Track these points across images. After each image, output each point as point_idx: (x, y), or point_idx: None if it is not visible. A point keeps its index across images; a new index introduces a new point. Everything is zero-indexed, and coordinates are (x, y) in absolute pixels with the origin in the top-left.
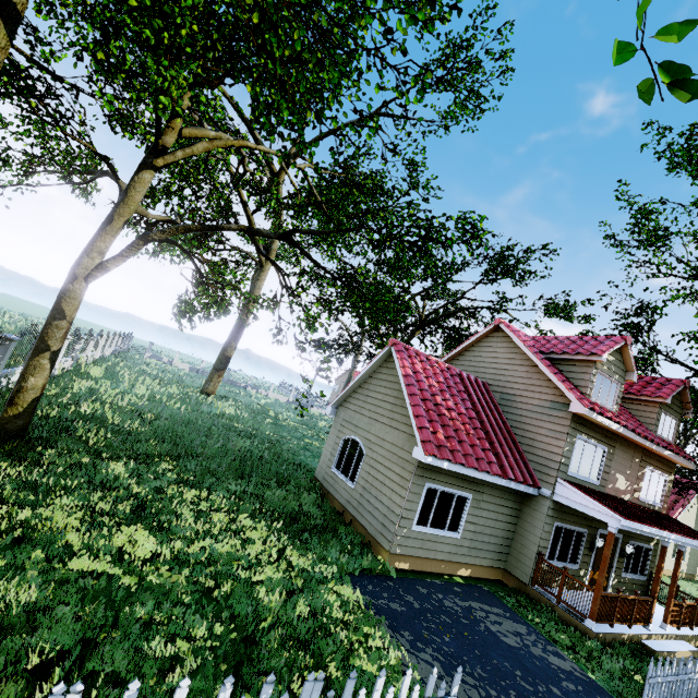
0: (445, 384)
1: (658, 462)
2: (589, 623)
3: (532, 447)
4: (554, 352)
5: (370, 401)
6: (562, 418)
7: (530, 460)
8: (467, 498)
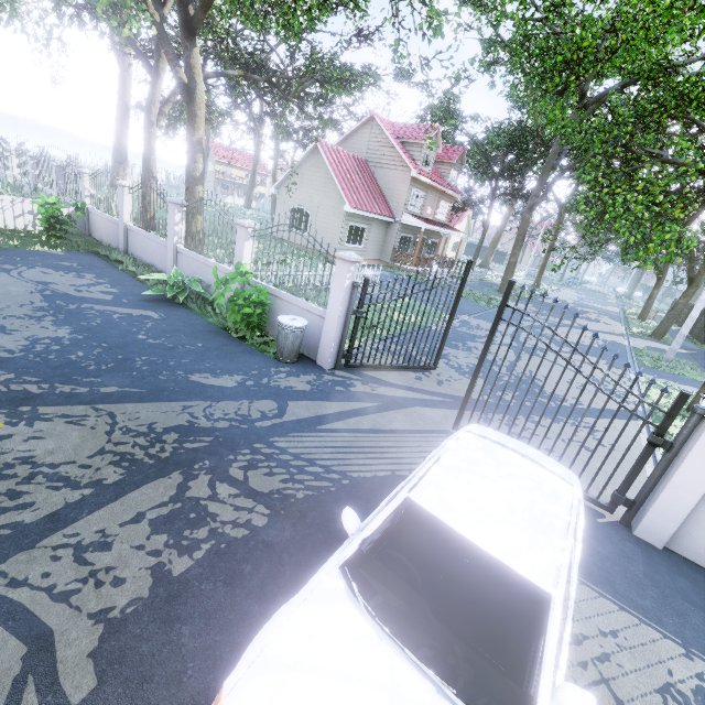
0: (349, 166)
1: (446, 198)
2: (412, 268)
3: (392, 198)
4: (404, 138)
5: (306, 182)
6: (406, 180)
7: (391, 206)
8: (365, 229)
